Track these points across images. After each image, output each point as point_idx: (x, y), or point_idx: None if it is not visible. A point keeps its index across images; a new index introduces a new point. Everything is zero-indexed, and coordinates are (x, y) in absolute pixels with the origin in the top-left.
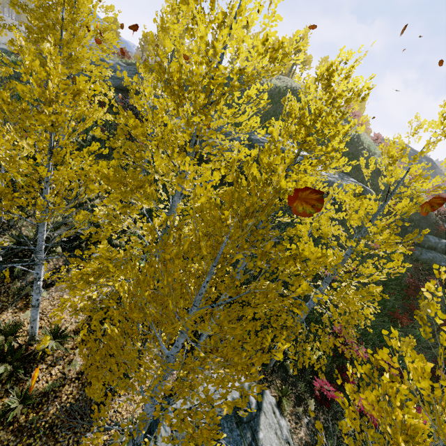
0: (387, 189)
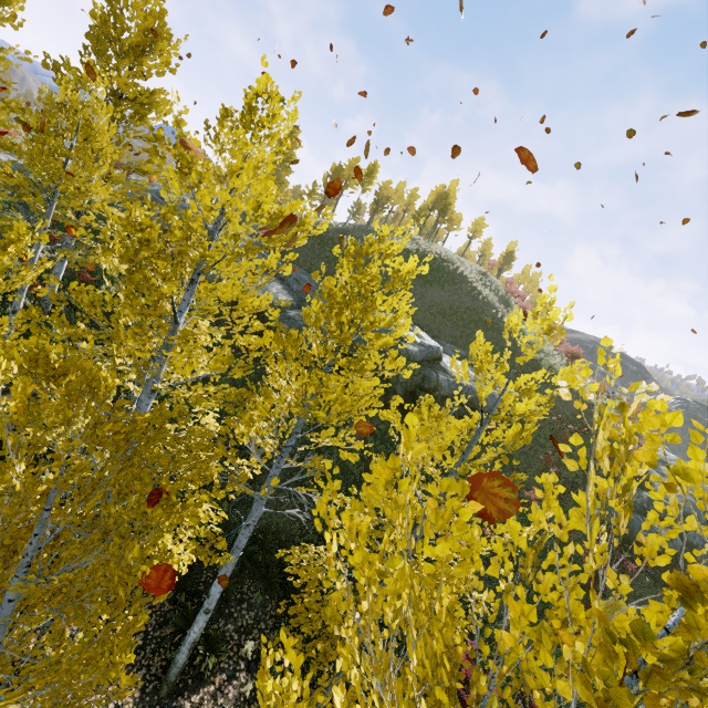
0: (558, 404)
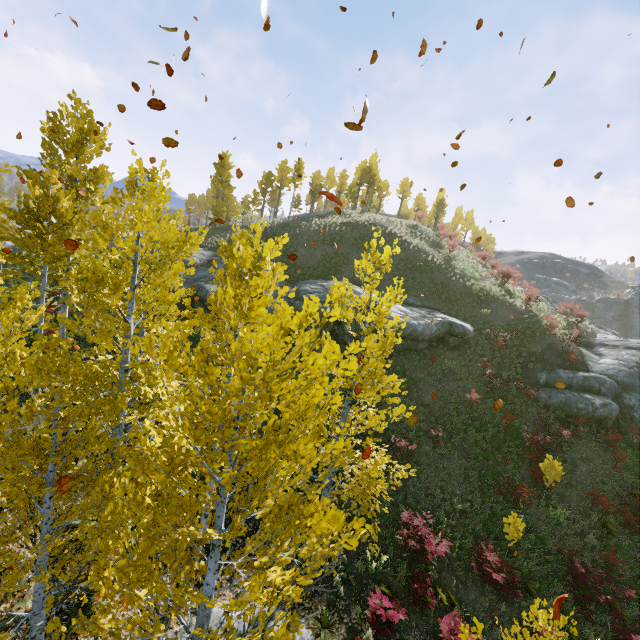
0: (492, 319)
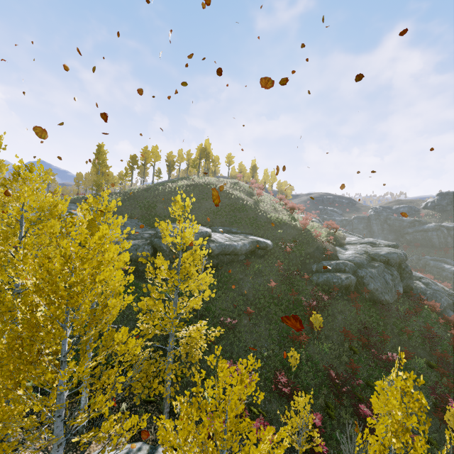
0: (284, 235)
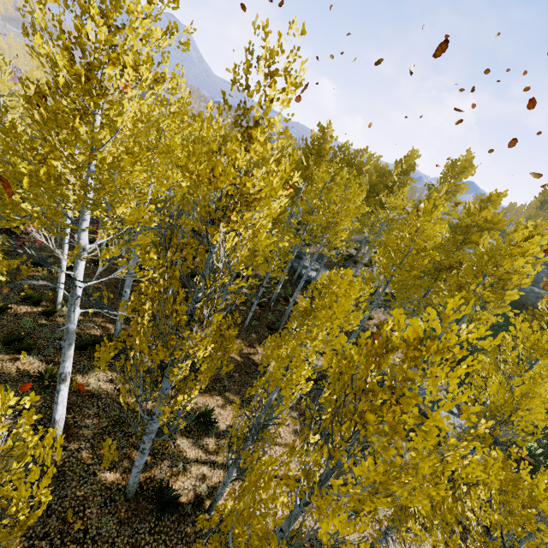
0: None
